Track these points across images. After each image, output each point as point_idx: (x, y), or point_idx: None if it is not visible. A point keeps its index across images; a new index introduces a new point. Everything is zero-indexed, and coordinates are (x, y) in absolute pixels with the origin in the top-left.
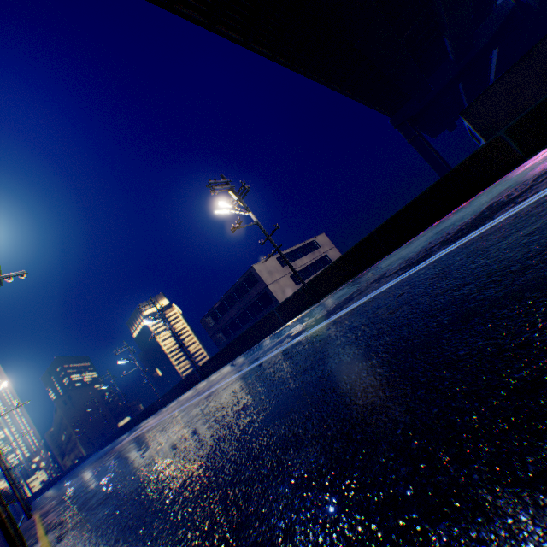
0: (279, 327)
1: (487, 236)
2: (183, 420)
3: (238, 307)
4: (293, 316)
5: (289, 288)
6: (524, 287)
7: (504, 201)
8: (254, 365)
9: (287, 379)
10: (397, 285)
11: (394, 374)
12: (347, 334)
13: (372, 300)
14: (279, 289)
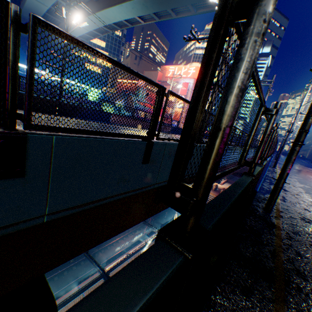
0: None
1: None
2: None
3: None
4: None
5: None
6: None
7: None
8: None
9: None
10: None
11: None
12: None
13: None
14: None
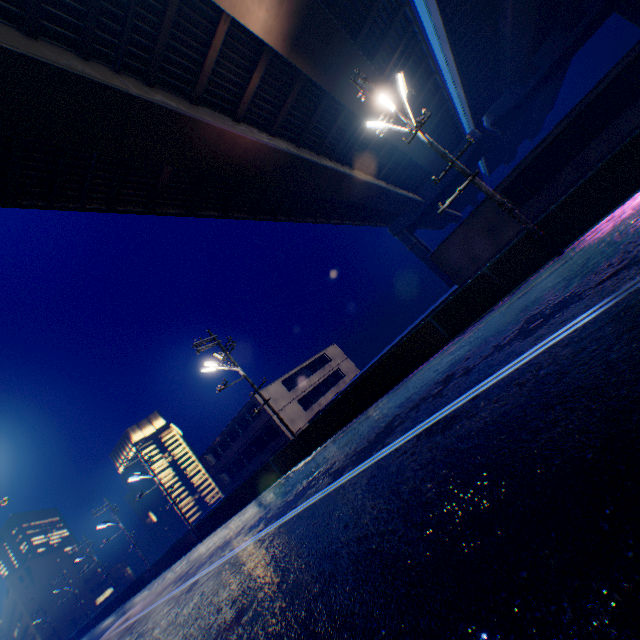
0: (277, 479)
1: (349, 487)
2: (160, 626)
3: (242, 441)
4: (289, 467)
5: (297, 415)
6: (293, 586)
7: (391, 426)
8: (231, 555)
9: (224, 607)
10: (313, 507)
11: (239, 637)
12: (266, 564)
13: (301, 515)
14: (285, 418)
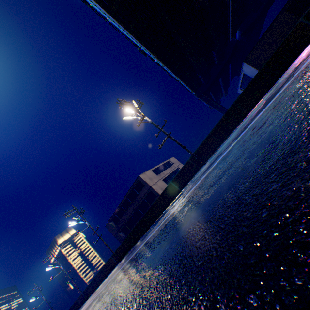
0: (177, 194)
1: None
2: (161, 233)
3: (132, 207)
4: (187, 182)
5: (164, 186)
6: None
7: None
8: (208, 171)
9: None
10: None
11: None
12: None
13: None
14: (158, 187)
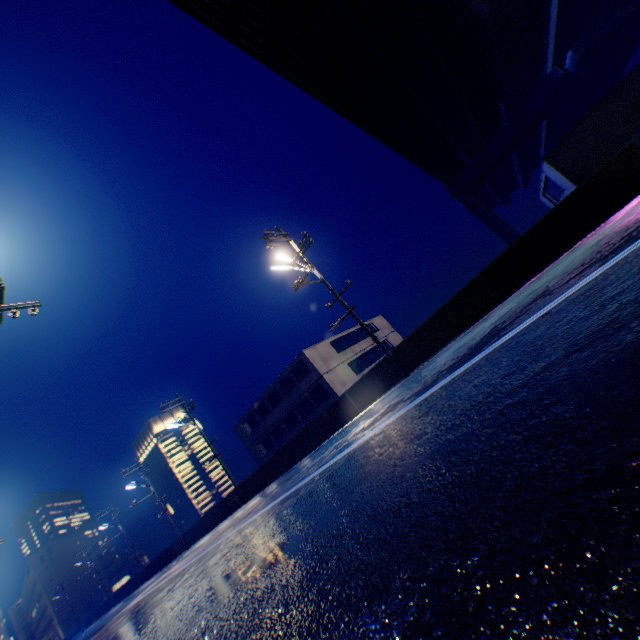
0: (354, 416)
1: None
2: (261, 532)
3: (285, 405)
4: (372, 399)
5: (348, 378)
6: None
7: None
8: (360, 441)
9: (533, 378)
10: (634, 254)
11: None
12: (618, 298)
13: (588, 287)
14: (336, 379)
